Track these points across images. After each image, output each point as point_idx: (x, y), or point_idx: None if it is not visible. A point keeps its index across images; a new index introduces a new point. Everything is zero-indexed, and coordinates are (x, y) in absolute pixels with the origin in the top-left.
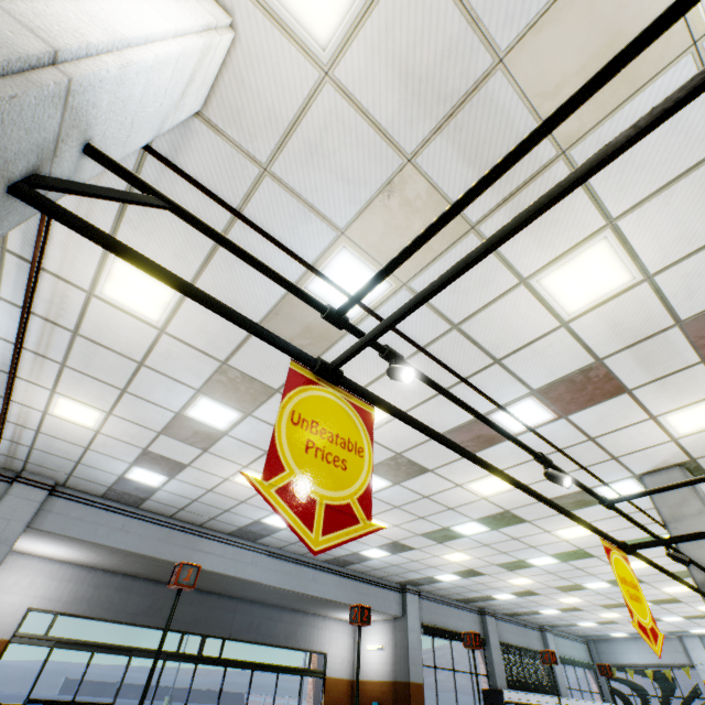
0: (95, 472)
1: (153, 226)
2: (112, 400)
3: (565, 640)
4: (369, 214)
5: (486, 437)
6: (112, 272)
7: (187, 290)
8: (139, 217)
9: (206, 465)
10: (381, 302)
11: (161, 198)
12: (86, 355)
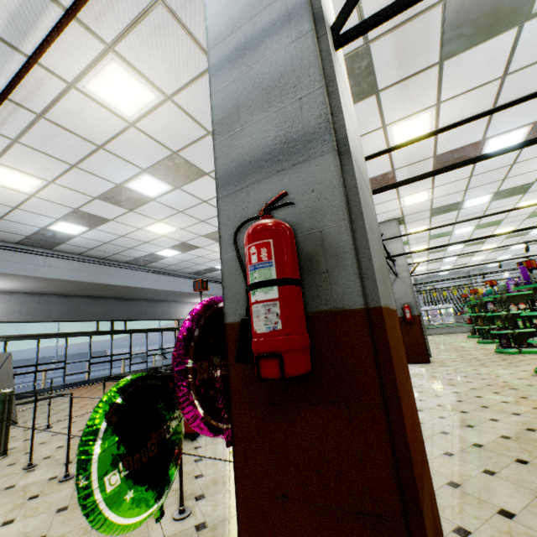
0: (16, 225)
1: (161, 42)
2: (59, 172)
3: None
4: None
5: None
6: (103, 72)
7: None
8: (150, 31)
9: (127, 220)
10: None
11: None
12: (45, 135)
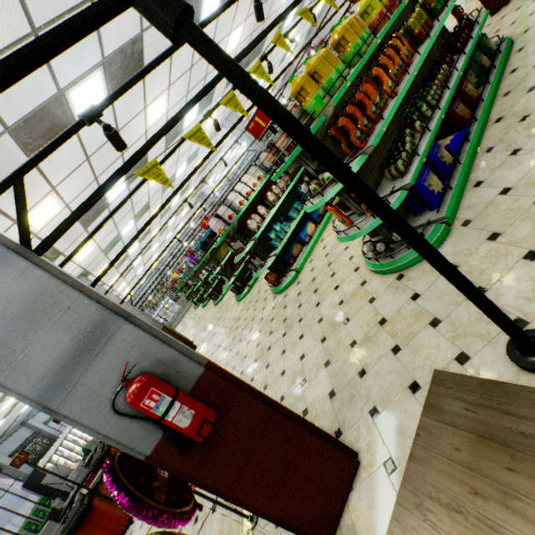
0: None
1: None
2: None
3: (39, 414)
4: None
5: None
6: None
7: None
8: None
9: None
10: None
11: None
12: None
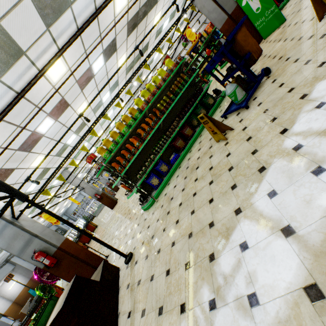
0: None
1: None
2: None
3: None
4: None
5: None
6: None
7: None
8: None
9: None
10: None
11: None
12: None
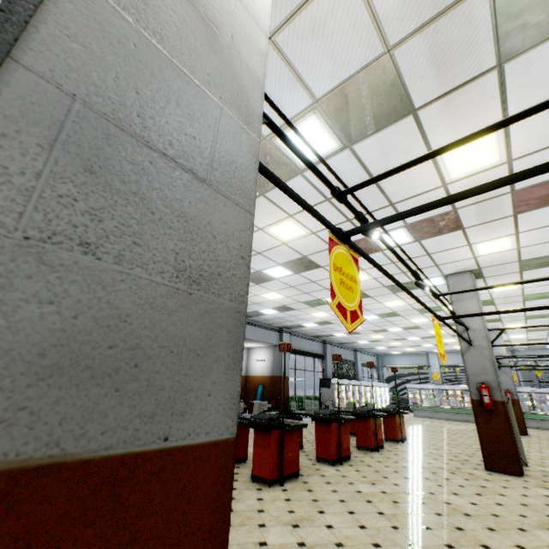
0: None
1: None
2: None
3: (366, 355)
4: (342, 90)
5: (365, 250)
6: None
7: (290, 193)
8: None
9: None
10: (328, 157)
11: (263, 116)
12: None
